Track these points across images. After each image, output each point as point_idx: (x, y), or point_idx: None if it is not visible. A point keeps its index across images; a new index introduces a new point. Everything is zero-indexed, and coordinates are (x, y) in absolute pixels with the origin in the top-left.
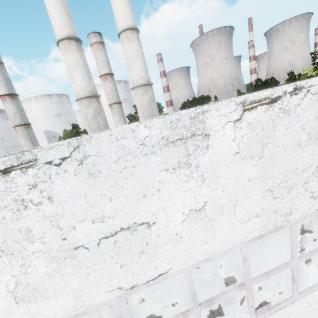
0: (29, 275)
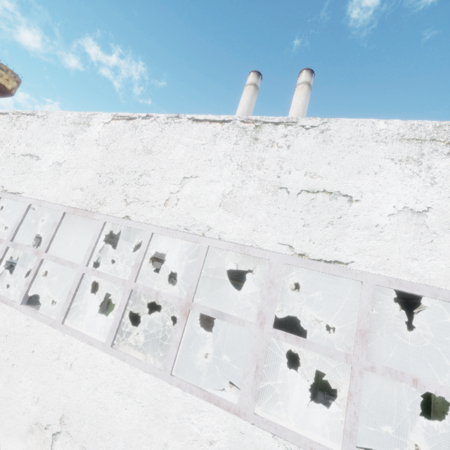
0: None
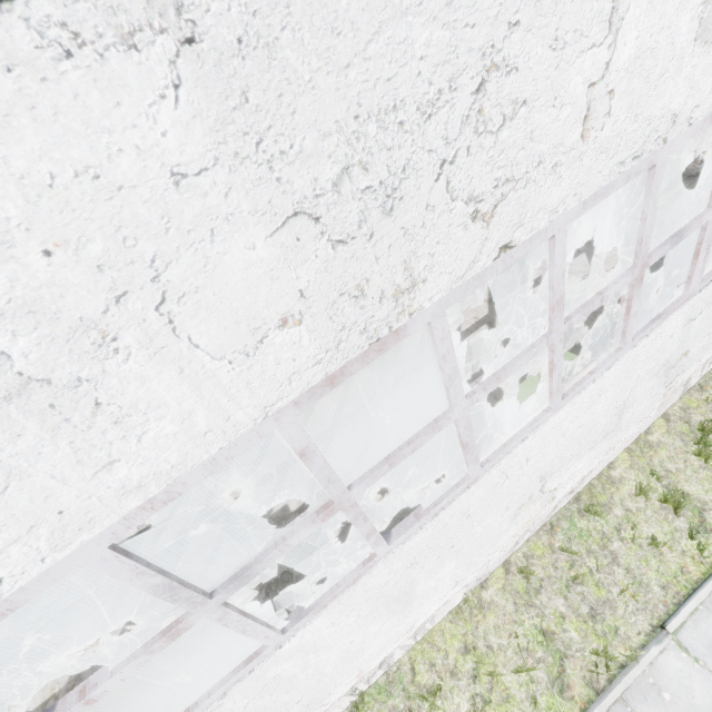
0: None
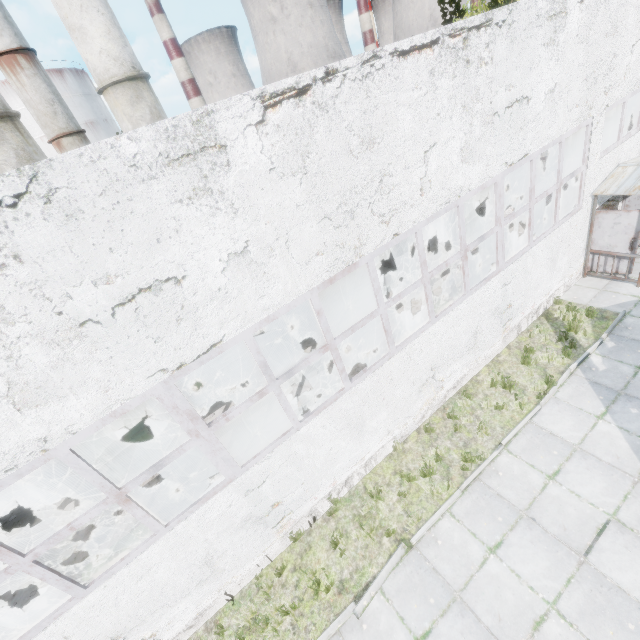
0: (24, 370)
